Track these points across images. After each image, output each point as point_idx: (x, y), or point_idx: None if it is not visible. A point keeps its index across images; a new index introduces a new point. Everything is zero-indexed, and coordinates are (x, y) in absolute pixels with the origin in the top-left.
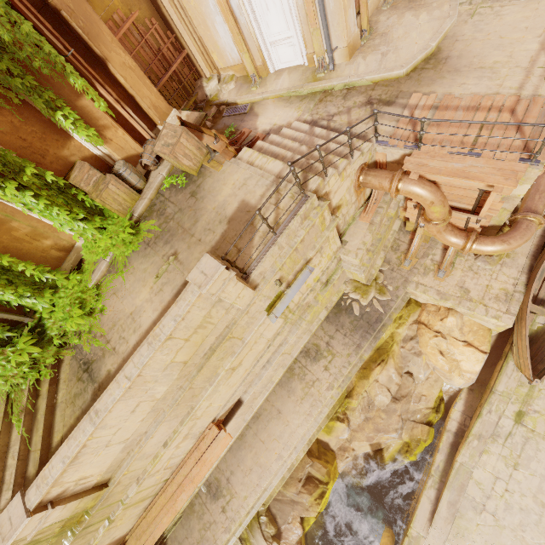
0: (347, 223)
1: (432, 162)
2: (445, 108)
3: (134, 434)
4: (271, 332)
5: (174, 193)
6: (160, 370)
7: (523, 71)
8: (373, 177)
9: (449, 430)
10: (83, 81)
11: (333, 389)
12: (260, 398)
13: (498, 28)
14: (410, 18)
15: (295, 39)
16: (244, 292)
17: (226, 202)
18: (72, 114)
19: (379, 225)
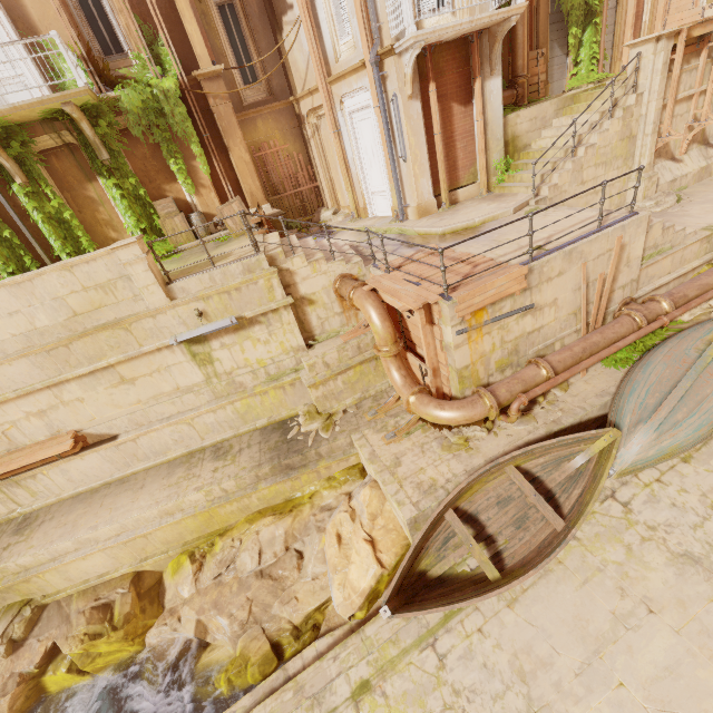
0: (329, 335)
1: (386, 281)
2: (438, 255)
3: (0, 344)
4: (184, 378)
5: (213, 244)
6: (51, 295)
7: (517, 247)
8: (345, 283)
9: (286, 668)
10: (201, 150)
11: (199, 491)
12: (142, 464)
13: (535, 222)
14: (484, 205)
15: (387, 193)
16: (156, 289)
17: (225, 251)
18: (182, 165)
19: (356, 351)
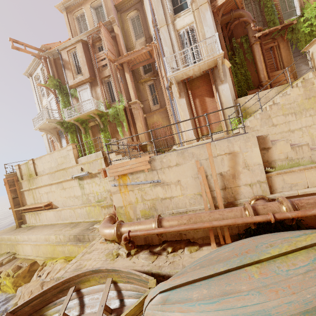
0: None
1: None
2: None
3: (45, 170)
4: (76, 192)
5: None
6: (55, 158)
7: None
8: None
9: None
10: (126, 124)
11: (54, 235)
12: (61, 221)
13: None
14: None
15: None
16: (74, 159)
17: None
18: (121, 128)
19: None
